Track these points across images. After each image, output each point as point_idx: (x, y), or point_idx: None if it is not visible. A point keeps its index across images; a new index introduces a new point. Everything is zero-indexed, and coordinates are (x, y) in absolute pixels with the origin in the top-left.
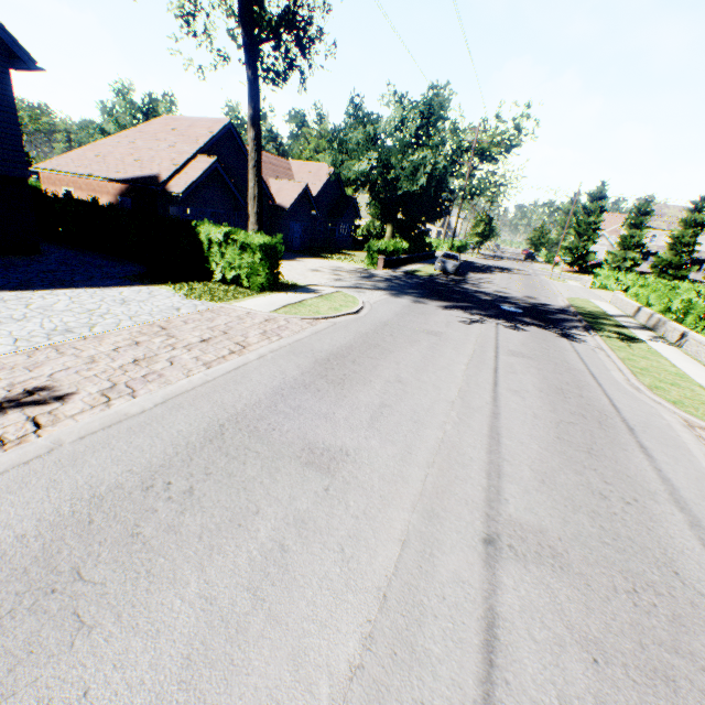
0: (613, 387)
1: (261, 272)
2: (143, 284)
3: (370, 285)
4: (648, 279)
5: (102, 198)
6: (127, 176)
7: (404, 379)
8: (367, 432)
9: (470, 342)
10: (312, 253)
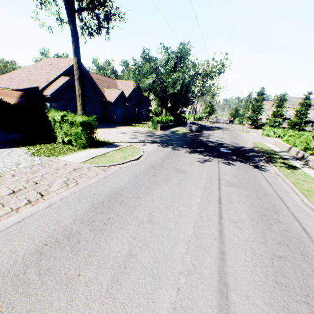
0: (296, 208)
1: (82, 137)
2: (10, 147)
3: (151, 140)
4: (288, 131)
5: (12, 99)
6: (23, 87)
7: (155, 218)
8: (101, 305)
9: (203, 176)
10: (126, 124)
